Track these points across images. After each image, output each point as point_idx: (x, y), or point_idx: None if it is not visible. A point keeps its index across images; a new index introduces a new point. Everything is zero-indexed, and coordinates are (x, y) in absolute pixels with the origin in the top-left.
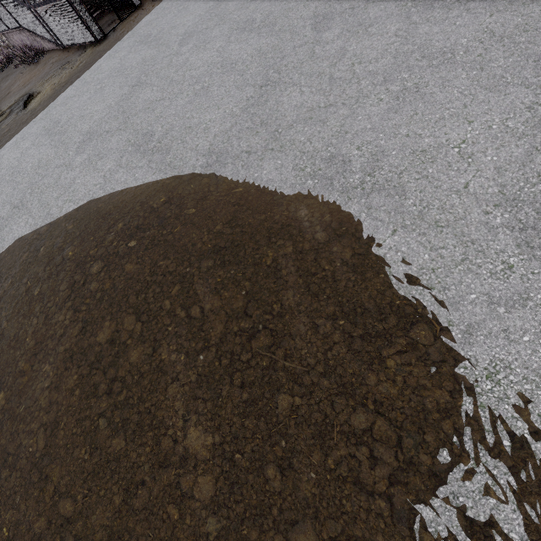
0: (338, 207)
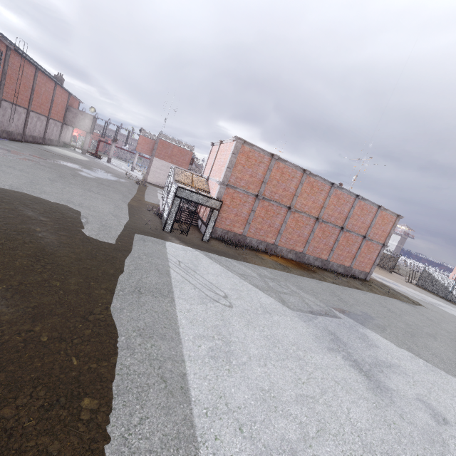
0: (73, 206)
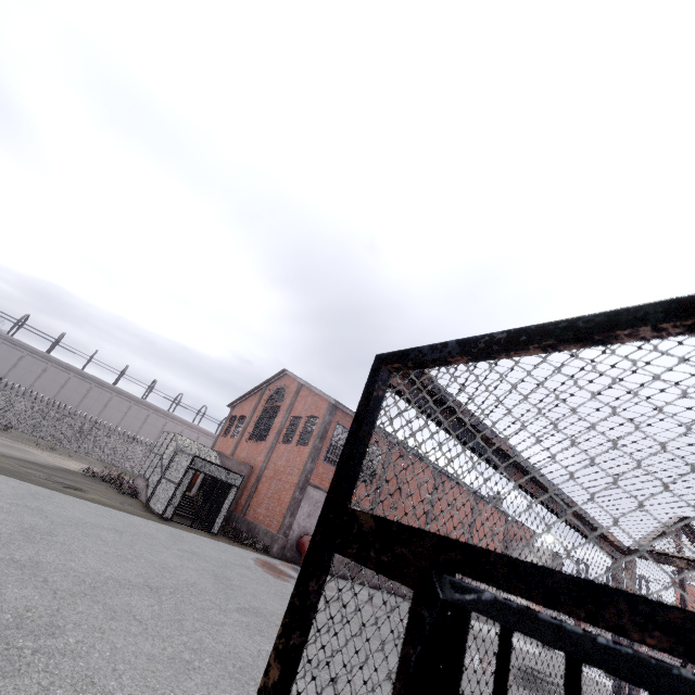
0: None
